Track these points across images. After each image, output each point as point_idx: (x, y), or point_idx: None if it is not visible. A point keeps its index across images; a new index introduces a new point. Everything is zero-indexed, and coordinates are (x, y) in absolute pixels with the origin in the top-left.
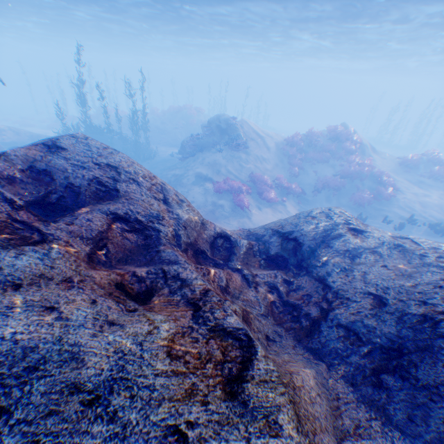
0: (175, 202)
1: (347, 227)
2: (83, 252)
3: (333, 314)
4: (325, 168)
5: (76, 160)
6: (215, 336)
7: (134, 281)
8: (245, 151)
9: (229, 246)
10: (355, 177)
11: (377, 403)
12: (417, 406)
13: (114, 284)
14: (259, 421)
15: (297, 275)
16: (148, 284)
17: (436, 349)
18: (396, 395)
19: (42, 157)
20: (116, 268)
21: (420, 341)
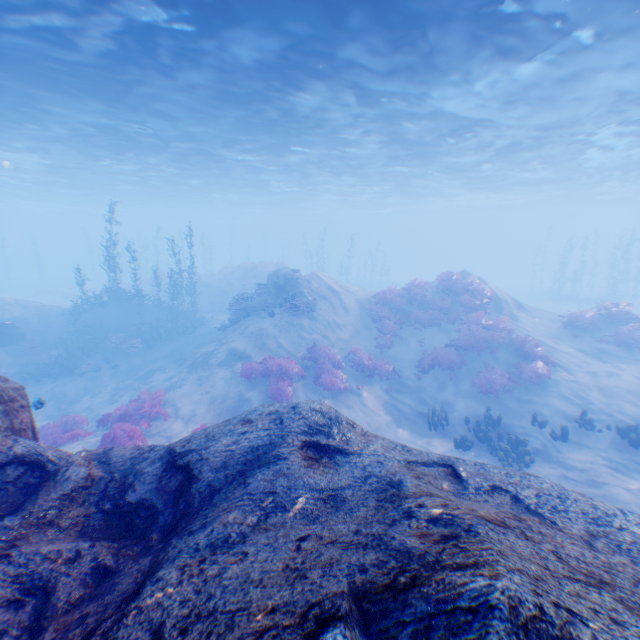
0: None
1: (305, 441)
2: None
3: None
4: (436, 335)
5: None
6: None
7: None
8: (311, 314)
9: (37, 482)
10: (480, 347)
11: None
12: None
13: None
14: None
15: (146, 552)
16: None
17: None
18: None
19: None
20: None
21: None
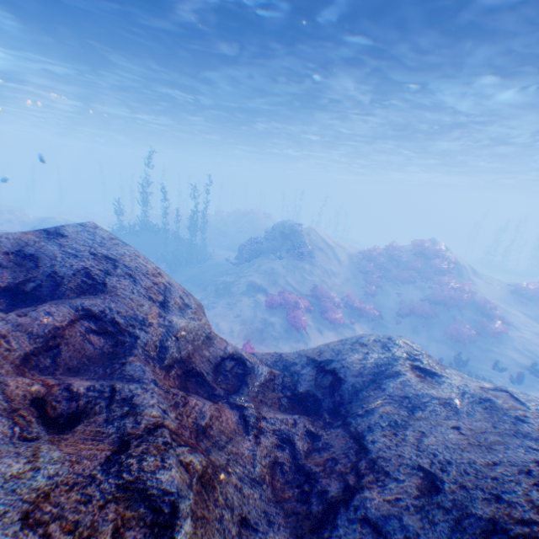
0: (176, 306)
1: (410, 363)
2: (19, 351)
3: (360, 498)
4: (410, 289)
5: (72, 248)
6: (123, 498)
7: (65, 397)
8: (311, 261)
9: (240, 371)
10: (449, 303)
11: None
12: None
13: (32, 398)
14: None
15: (330, 426)
16: (83, 404)
17: None
18: None
19: (36, 241)
20: (54, 378)
21: None
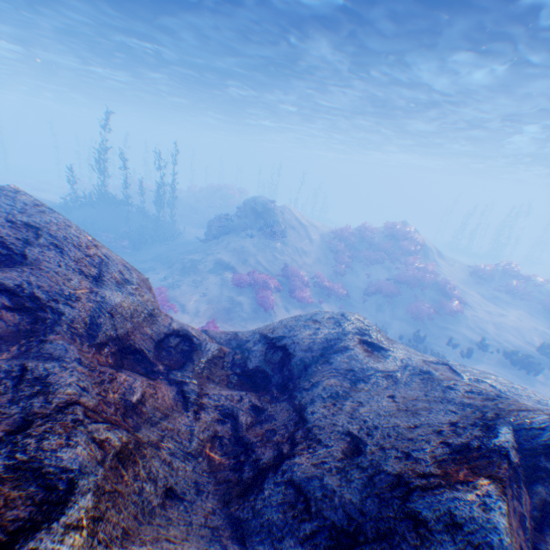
0: (113, 281)
1: (359, 339)
2: None
3: (290, 464)
4: (379, 270)
5: None
6: (11, 479)
7: None
8: (283, 240)
9: (187, 349)
10: (413, 284)
11: None
12: None
13: None
14: None
15: (276, 399)
16: None
17: (397, 538)
18: None
19: None
20: None
21: (383, 522)
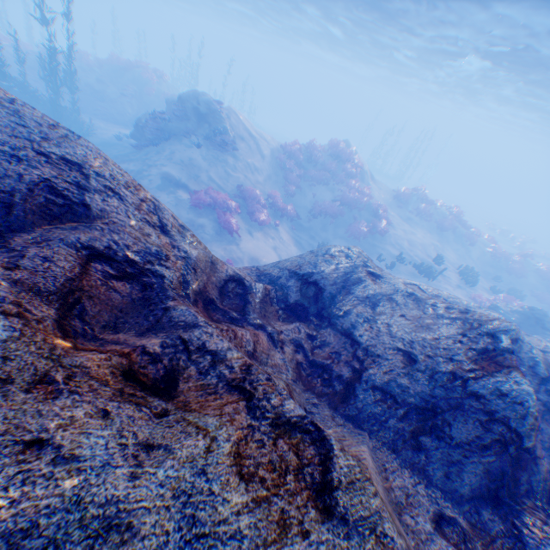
0: (176, 231)
1: (366, 271)
2: (49, 321)
3: (366, 374)
4: (324, 191)
5: None
6: (281, 433)
7: (148, 363)
8: (233, 153)
9: (242, 292)
10: (354, 206)
11: (418, 466)
12: (453, 464)
13: (120, 374)
14: (369, 539)
15: (319, 326)
16: (168, 364)
17: (465, 406)
18: (434, 455)
19: None
20: (109, 343)
21: (451, 399)
